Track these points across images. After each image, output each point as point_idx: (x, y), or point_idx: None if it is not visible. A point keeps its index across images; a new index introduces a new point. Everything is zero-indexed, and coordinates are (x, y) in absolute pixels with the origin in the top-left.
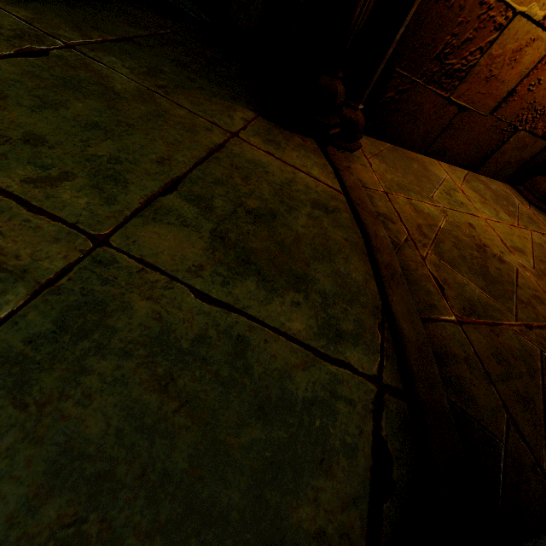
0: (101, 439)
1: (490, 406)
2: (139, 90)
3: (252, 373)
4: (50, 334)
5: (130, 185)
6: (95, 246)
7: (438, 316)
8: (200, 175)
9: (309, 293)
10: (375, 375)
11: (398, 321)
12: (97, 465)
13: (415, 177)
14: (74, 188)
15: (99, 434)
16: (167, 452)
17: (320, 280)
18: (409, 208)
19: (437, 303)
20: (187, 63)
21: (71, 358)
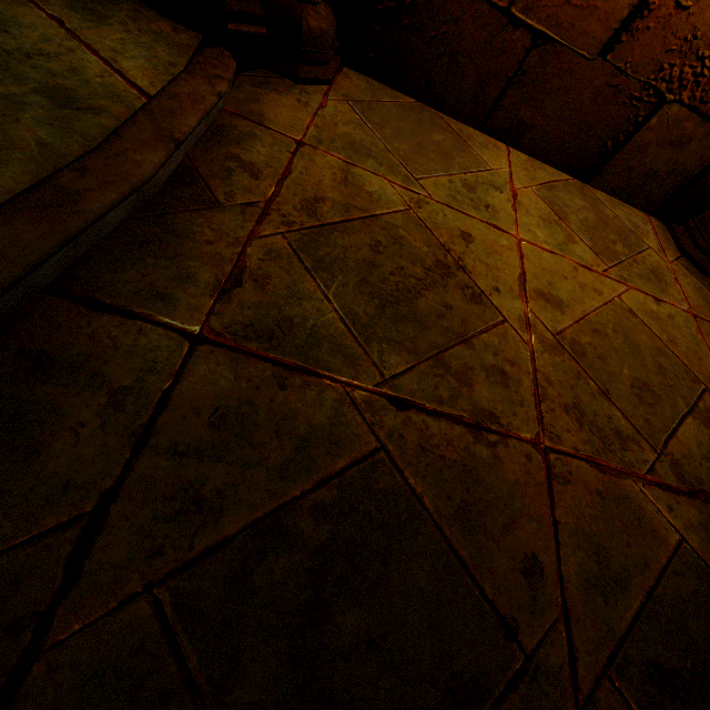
0: None
1: (67, 480)
2: None
3: None
4: None
5: None
6: None
7: (154, 314)
8: None
9: None
10: None
11: None
12: None
13: (416, 147)
14: None
15: None
16: None
17: None
18: (331, 174)
19: (184, 297)
20: None
21: None
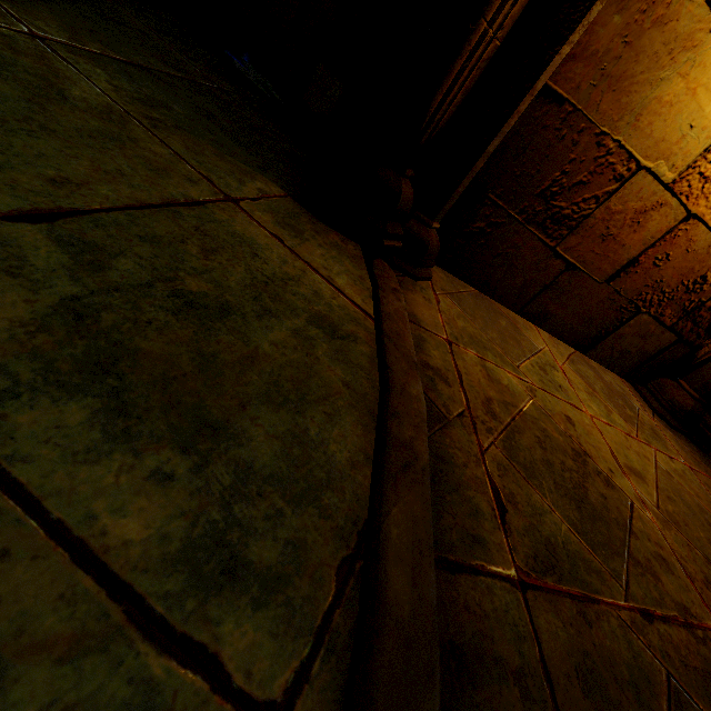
0: None
1: None
2: (109, 107)
3: None
4: None
5: None
6: None
7: (484, 564)
8: (122, 220)
9: (210, 461)
10: (274, 703)
11: (385, 561)
12: None
13: (500, 335)
14: None
15: None
16: None
17: (253, 440)
18: (480, 371)
19: (487, 535)
20: (216, 116)
21: None
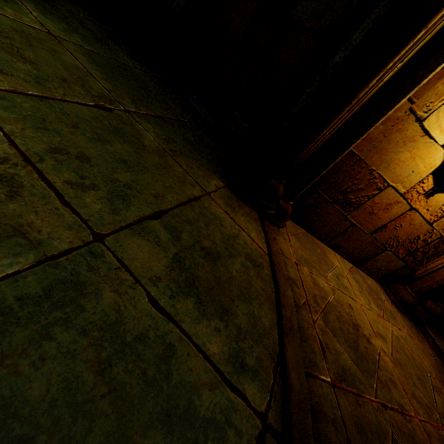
0: (37, 404)
1: None
2: (158, 148)
3: (170, 379)
4: (37, 298)
5: (132, 205)
6: (93, 241)
7: (318, 374)
8: (178, 213)
9: (229, 324)
10: (263, 413)
11: (289, 368)
12: (24, 428)
13: (318, 258)
14: (96, 196)
15: (37, 398)
16: (83, 434)
17: (239, 315)
18: (310, 280)
19: (318, 362)
20: (192, 141)
21: (43, 322)
